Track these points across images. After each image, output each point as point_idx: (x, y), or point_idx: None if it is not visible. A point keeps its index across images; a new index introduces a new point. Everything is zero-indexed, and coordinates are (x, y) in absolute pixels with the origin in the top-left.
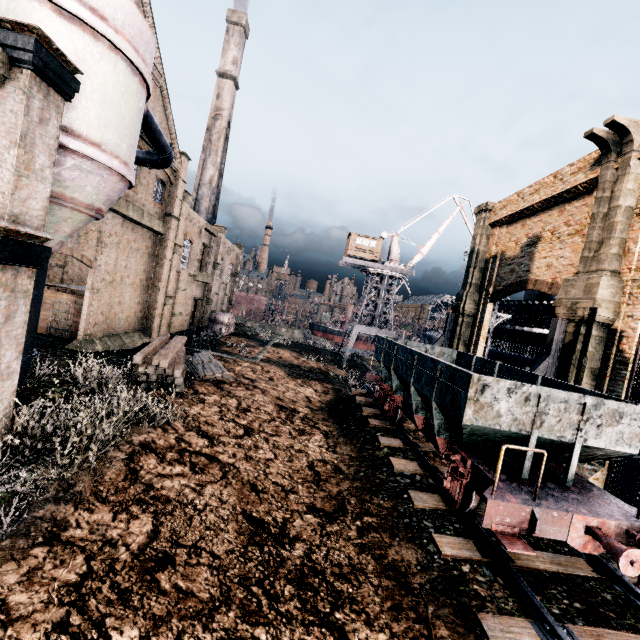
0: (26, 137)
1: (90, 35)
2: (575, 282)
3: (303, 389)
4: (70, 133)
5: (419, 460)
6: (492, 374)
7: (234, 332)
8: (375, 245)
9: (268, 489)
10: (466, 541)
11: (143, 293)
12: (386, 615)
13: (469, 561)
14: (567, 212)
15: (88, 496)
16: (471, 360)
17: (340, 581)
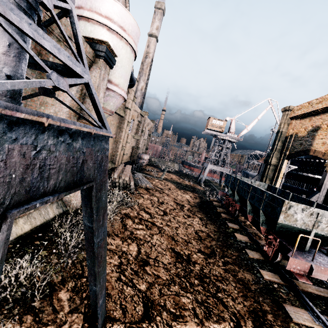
0: (98, 86)
1: (119, 38)
2: None
3: (185, 195)
4: (108, 81)
5: (248, 236)
6: (287, 198)
7: (148, 163)
8: (222, 124)
9: (179, 240)
10: (275, 274)
11: (113, 144)
12: (240, 298)
13: (277, 283)
14: None
15: (111, 233)
16: (276, 190)
17: (218, 282)
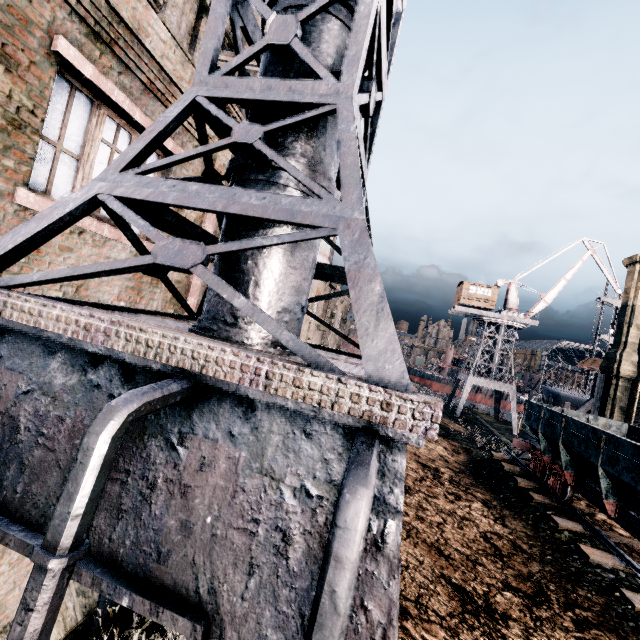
0: None
1: None
2: None
3: (433, 446)
4: None
5: (614, 552)
6: None
7: None
8: (490, 293)
9: (454, 556)
10: None
11: None
12: None
13: None
14: None
15: None
16: None
17: None
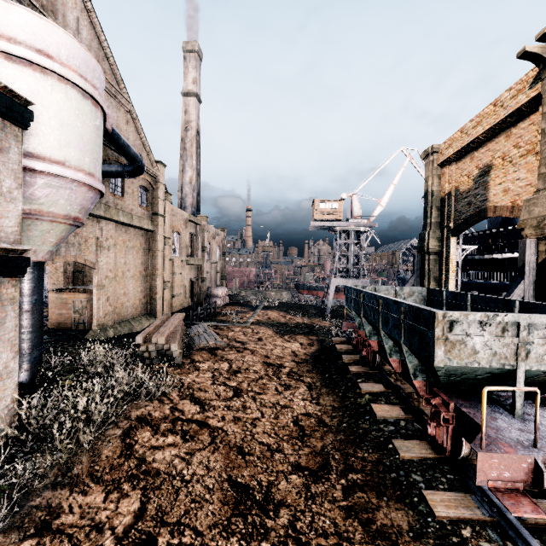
0: None
1: (40, 72)
2: (537, 200)
3: (289, 344)
4: (35, 157)
5: (402, 403)
6: (465, 306)
7: (229, 302)
8: (337, 206)
9: (254, 450)
10: (463, 496)
11: (144, 282)
12: None
13: (469, 522)
14: (514, 135)
15: (84, 478)
16: (441, 295)
17: None
